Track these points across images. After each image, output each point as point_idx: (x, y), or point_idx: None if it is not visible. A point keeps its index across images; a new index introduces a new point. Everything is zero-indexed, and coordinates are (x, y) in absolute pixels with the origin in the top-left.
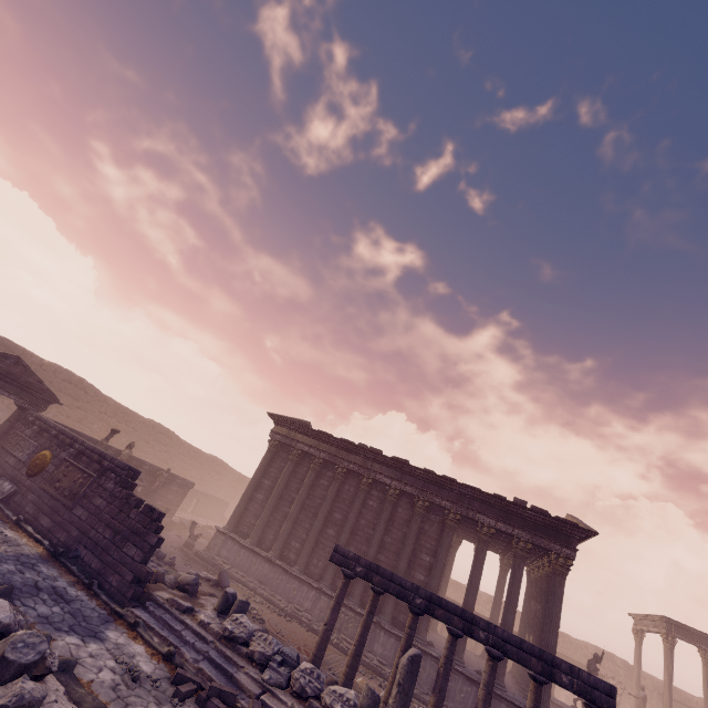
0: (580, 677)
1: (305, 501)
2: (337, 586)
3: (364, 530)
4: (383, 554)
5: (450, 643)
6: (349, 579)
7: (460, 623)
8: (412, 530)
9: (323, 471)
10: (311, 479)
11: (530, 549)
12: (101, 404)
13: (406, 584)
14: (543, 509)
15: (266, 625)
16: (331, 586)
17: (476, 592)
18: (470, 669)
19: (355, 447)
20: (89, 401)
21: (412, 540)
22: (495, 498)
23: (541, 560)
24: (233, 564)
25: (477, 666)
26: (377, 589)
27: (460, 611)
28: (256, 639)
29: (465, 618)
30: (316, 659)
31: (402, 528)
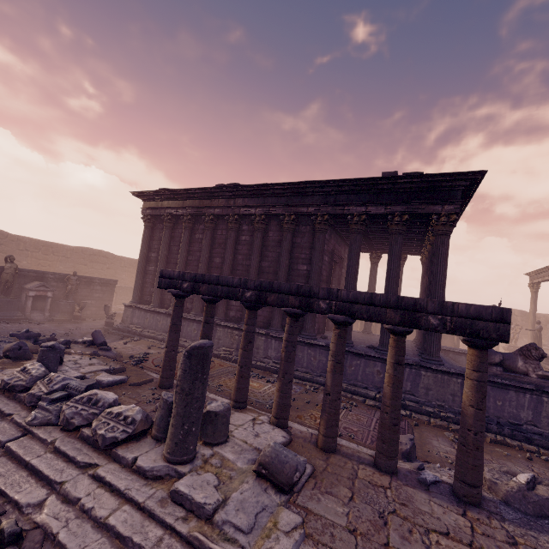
0: (454, 312)
1: (188, 258)
2: (231, 317)
3: (243, 264)
4: (263, 278)
5: (289, 325)
6: (179, 298)
7: (296, 301)
8: (283, 247)
9: (196, 227)
10: (186, 237)
11: (406, 220)
12: (16, 243)
13: (233, 282)
14: (417, 172)
15: (145, 363)
16: (225, 319)
17: (354, 281)
18: (362, 347)
19: (212, 190)
20: (0, 243)
21: (285, 256)
22: (359, 182)
23: (427, 237)
24: (144, 327)
25: (375, 343)
26: (206, 297)
27: (295, 288)
28: (38, 383)
29: (301, 294)
30: (163, 380)
31: (275, 249)
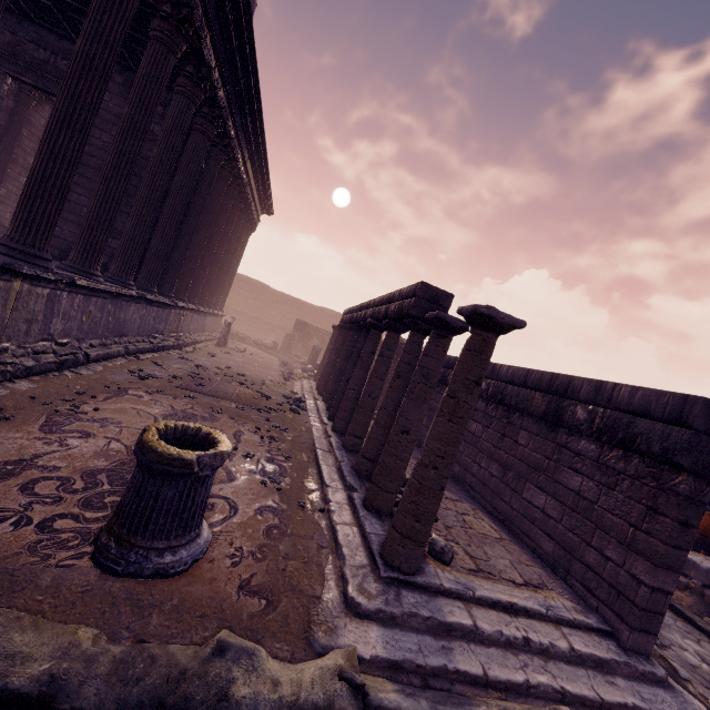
0: None
1: None
2: None
3: None
4: None
5: None
6: None
7: None
8: None
9: None
10: None
11: None
12: None
13: None
14: None
15: None
16: None
17: None
18: None
19: None
20: None
21: None
22: None
23: None
24: None
25: None
26: None
27: None
28: None
29: None
30: None
31: None
